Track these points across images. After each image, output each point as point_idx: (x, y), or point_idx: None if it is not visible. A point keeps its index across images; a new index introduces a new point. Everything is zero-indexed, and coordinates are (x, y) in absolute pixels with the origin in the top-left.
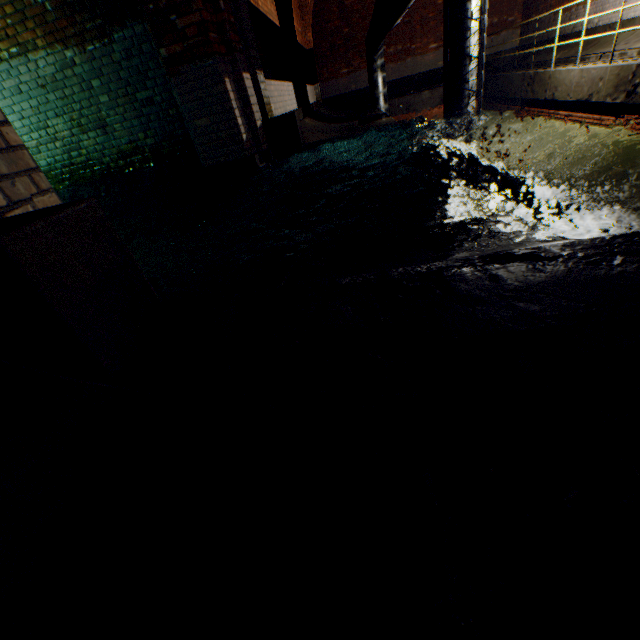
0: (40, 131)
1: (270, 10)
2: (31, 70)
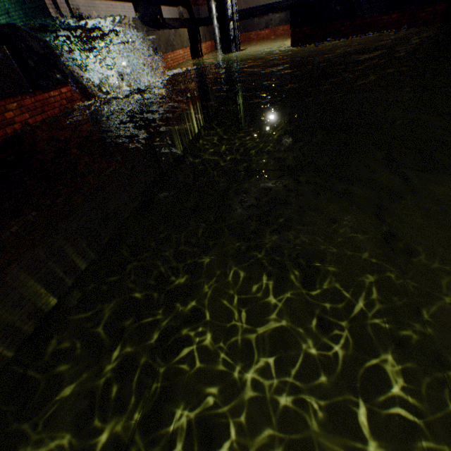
0: None
1: None
2: None
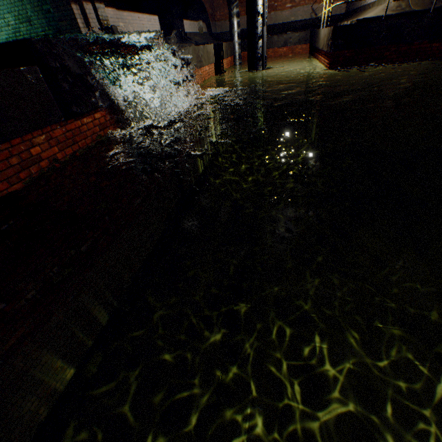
0: (2, 20)
1: None
2: None
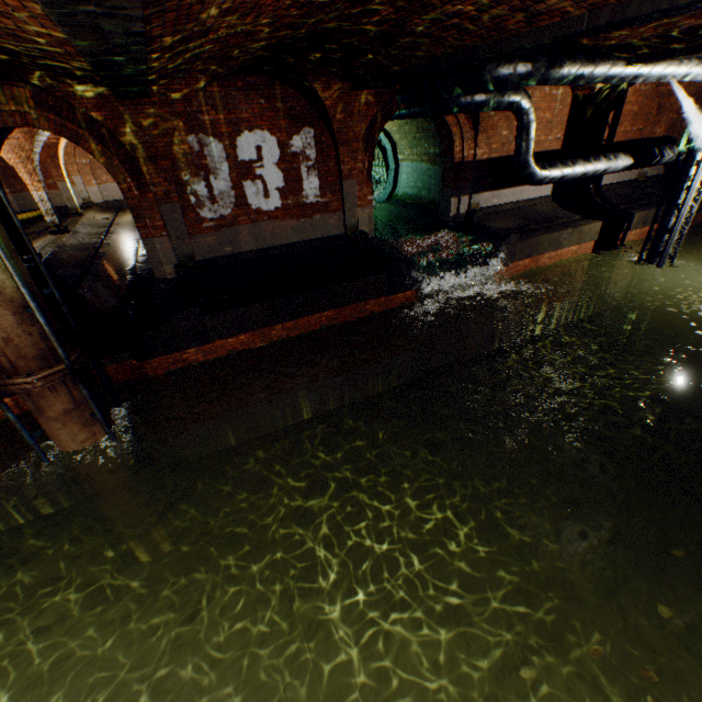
0: (414, 184)
1: (546, 147)
2: (421, 167)
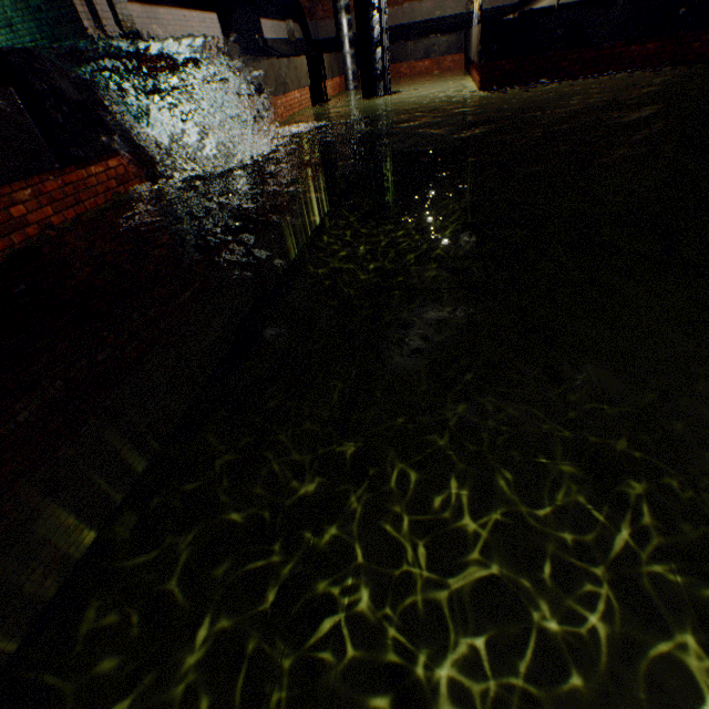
0: None
1: None
2: None
